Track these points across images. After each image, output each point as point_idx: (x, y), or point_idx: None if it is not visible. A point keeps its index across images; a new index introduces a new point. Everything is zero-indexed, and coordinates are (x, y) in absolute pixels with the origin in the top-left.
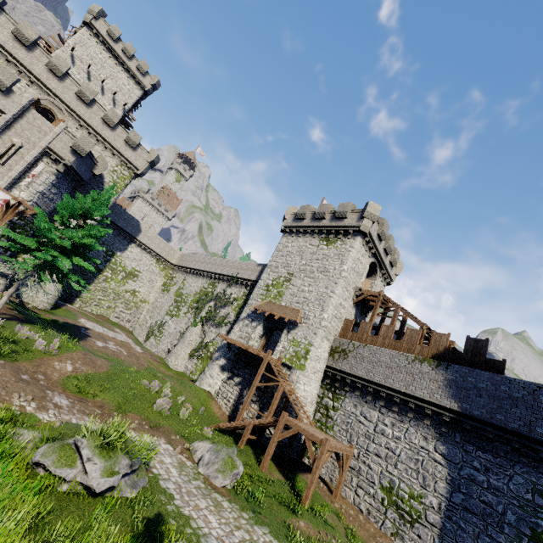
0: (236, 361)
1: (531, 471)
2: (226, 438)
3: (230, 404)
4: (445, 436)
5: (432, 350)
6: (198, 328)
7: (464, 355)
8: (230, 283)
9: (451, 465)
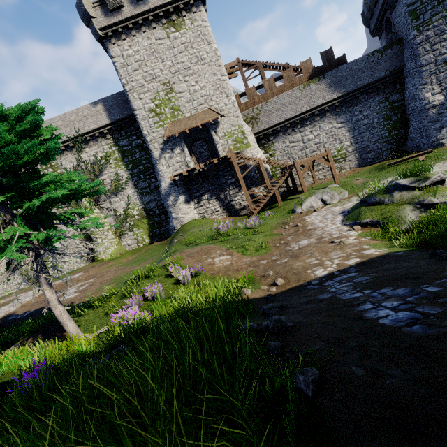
0: (188, 190)
1: (375, 97)
2: (265, 213)
3: (220, 211)
4: (338, 113)
5: (306, 76)
6: (98, 212)
7: (325, 66)
8: (77, 148)
9: (347, 123)
